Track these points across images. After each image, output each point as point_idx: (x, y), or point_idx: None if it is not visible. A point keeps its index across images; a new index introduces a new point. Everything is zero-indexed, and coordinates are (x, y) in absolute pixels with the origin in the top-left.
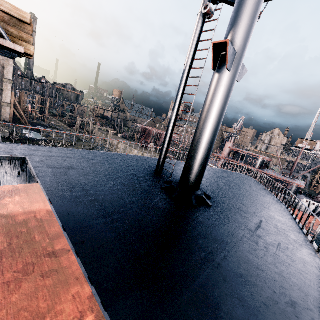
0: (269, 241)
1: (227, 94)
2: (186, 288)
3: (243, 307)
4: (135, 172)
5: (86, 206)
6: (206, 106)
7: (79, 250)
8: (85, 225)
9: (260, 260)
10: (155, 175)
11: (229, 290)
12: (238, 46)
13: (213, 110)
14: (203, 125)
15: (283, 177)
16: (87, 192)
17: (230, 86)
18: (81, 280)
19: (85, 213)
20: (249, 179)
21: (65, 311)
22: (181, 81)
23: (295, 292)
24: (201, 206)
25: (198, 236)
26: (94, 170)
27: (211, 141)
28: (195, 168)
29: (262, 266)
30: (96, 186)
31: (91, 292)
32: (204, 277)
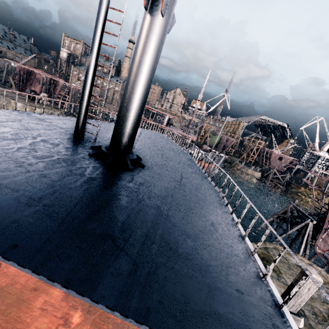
0: (190, 187)
1: (160, 47)
2: (152, 244)
3: (190, 239)
4: (45, 137)
5: None
6: (137, 57)
7: (15, 257)
8: (5, 224)
9: (190, 202)
10: (75, 140)
11: (179, 231)
12: None
13: (145, 64)
14: (135, 81)
15: (183, 133)
16: None
17: (163, 37)
18: (41, 288)
19: None
20: (164, 137)
21: (40, 328)
22: (100, 10)
23: (212, 216)
24: (136, 169)
25: (144, 197)
26: None
27: (144, 100)
28: (128, 130)
29: (192, 206)
30: None
31: (63, 293)
32: (161, 229)
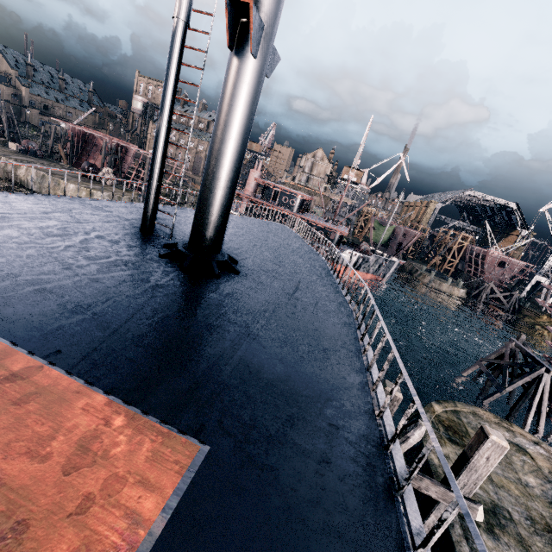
0: (307, 302)
1: (254, 99)
2: (225, 364)
3: (283, 364)
4: (101, 232)
5: (31, 301)
6: (222, 116)
7: (58, 362)
8: (49, 330)
9: (298, 322)
10: (142, 236)
11: (269, 355)
12: (267, 15)
13: (233, 125)
14: (220, 149)
15: (326, 224)
16: (17, 278)
17: (257, 85)
18: (84, 392)
19: (36, 312)
20: (285, 230)
21: (81, 424)
22: (171, 53)
23: (328, 341)
24: (226, 275)
25: (228, 311)
26: (6, 236)
27: (234, 176)
28: (212, 220)
29: (300, 326)
30: (30, 266)
31: (107, 399)
32: (243, 350)
